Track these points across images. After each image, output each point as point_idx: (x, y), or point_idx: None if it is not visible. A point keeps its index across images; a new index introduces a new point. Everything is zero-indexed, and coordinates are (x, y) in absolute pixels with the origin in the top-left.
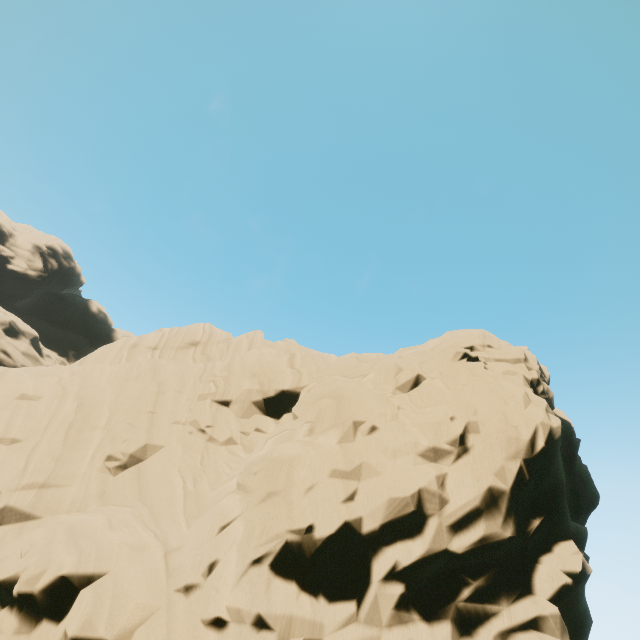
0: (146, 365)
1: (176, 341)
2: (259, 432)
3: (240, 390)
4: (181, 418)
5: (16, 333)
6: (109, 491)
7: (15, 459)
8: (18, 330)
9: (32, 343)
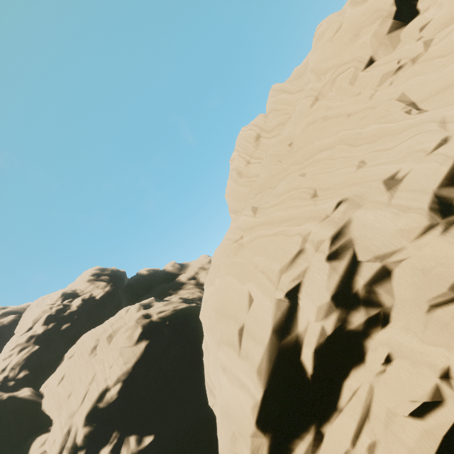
0: (276, 148)
1: (249, 148)
2: (425, 28)
3: (367, 45)
4: (369, 93)
5: (148, 306)
6: (453, 102)
7: (389, 154)
8: (147, 304)
9: (158, 302)
